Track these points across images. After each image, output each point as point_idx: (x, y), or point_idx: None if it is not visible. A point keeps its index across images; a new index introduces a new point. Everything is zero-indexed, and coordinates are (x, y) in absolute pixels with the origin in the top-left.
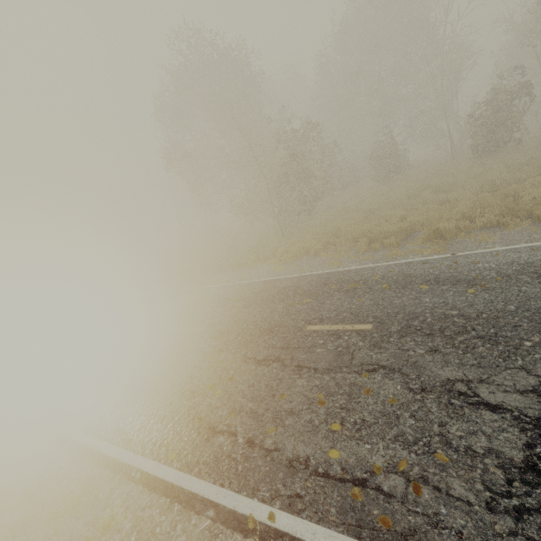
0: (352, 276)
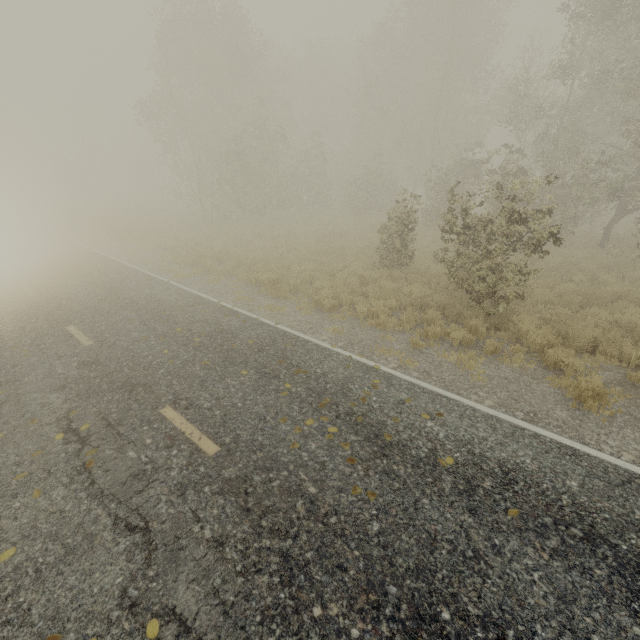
0: (115, 271)
